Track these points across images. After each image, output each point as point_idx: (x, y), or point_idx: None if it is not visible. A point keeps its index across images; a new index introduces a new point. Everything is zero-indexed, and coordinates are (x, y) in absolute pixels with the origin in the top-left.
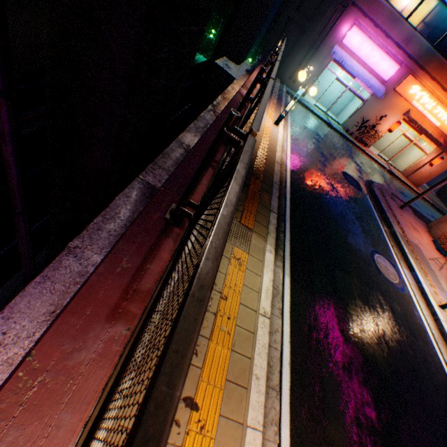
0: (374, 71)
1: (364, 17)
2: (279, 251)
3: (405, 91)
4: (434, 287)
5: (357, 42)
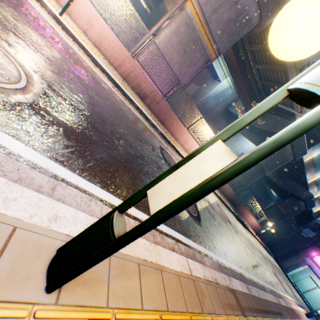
0: None
1: None
2: (236, 219)
3: None
4: None
5: None
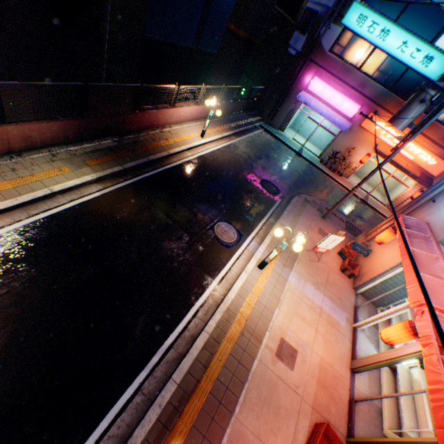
0: (338, 110)
1: (322, 69)
2: (109, 184)
3: (370, 126)
4: (275, 260)
5: (319, 88)
